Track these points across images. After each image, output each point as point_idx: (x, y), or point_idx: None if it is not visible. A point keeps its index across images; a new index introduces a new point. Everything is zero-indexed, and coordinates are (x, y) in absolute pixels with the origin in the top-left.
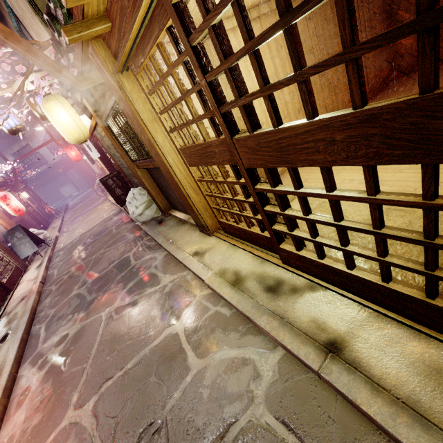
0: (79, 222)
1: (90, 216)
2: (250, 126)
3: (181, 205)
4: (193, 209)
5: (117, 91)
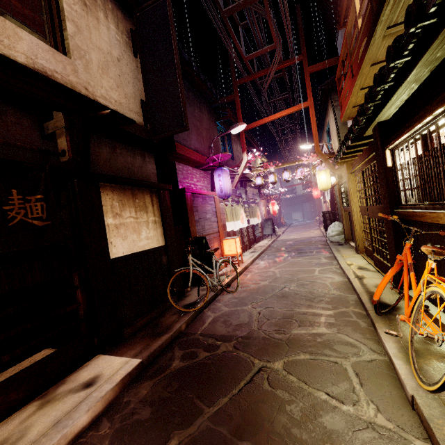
0: (295, 233)
1: (303, 233)
2: (370, 204)
3: None
4: (355, 236)
5: (347, 179)
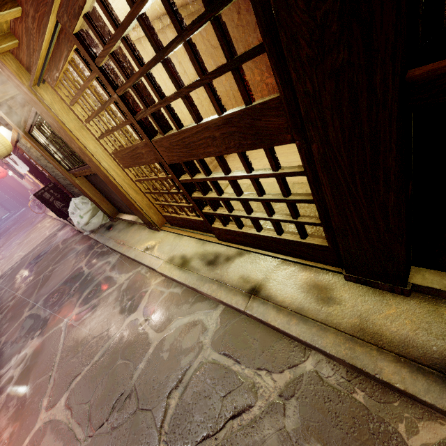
0: (17, 245)
1: (29, 236)
2: (161, 130)
3: (127, 207)
4: (137, 208)
5: (36, 103)
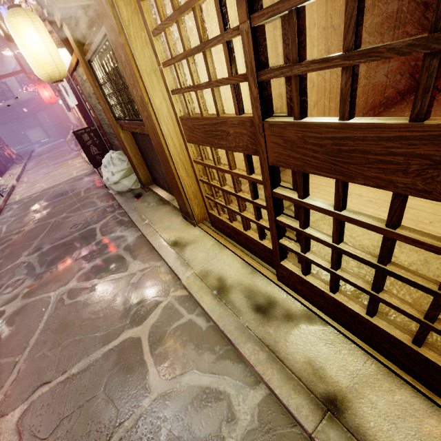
0: (44, 174)
1: (57, 170)
2: (300, 109)
3: (165, 182)
4: (181, 192)
5: (109, 20)
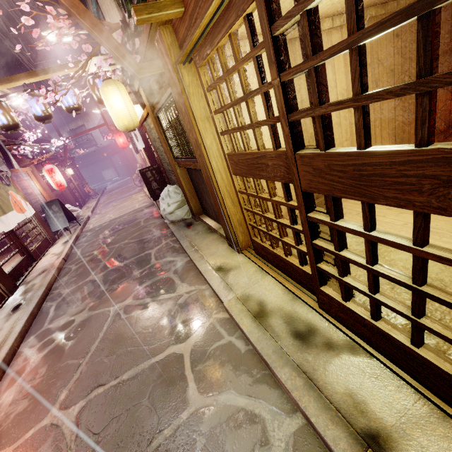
0: (112, 207)
1: (123, 203)
2: (324, 142)
3: (213, 212)
4: (227, 220)
5: (175, 83)
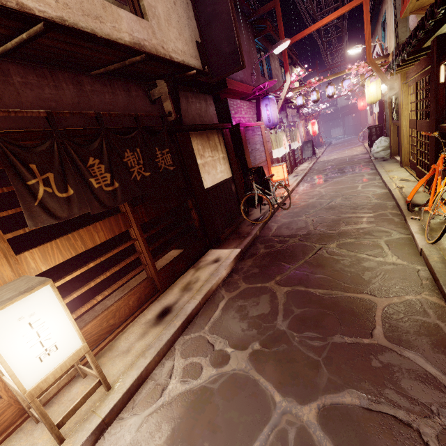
0: (336, 153)
1: (344, 151)
2: (420, 118)
3: None
4: (401, 150)
5: (399, 90)
